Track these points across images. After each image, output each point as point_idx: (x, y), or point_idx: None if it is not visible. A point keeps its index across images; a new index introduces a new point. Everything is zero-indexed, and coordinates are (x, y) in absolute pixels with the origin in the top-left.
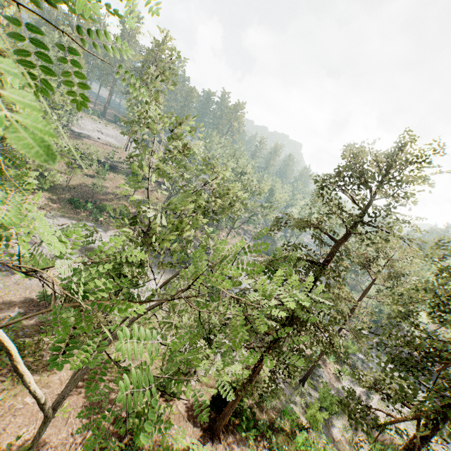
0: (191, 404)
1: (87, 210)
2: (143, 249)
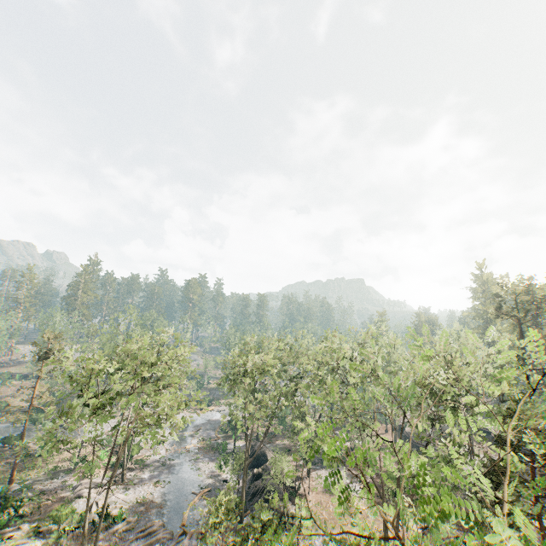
0: None
1: None
2: None
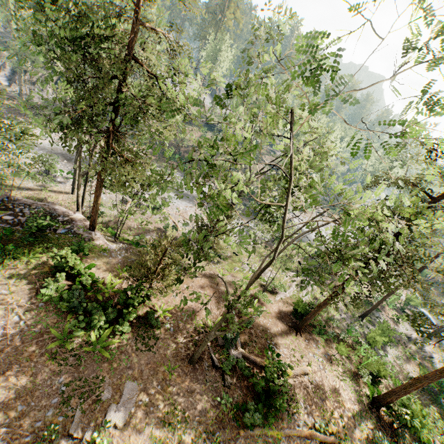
0: (278, 311)
1: (175, 161)
2: (284, 197)
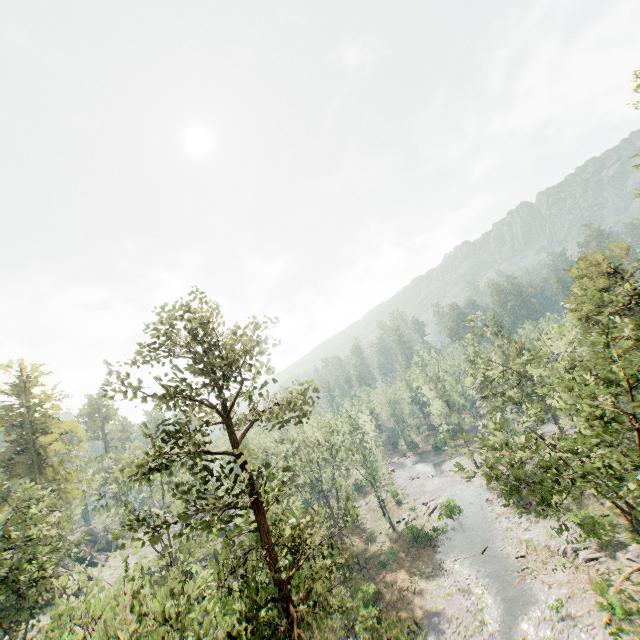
0: None
1: None
2: None
